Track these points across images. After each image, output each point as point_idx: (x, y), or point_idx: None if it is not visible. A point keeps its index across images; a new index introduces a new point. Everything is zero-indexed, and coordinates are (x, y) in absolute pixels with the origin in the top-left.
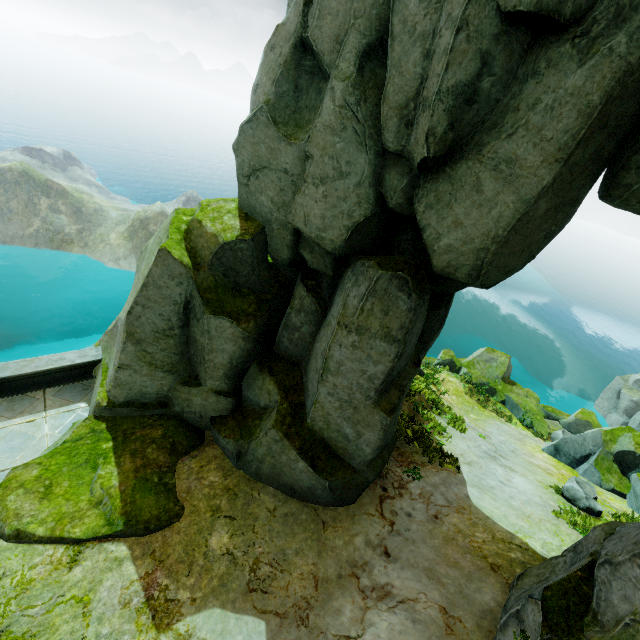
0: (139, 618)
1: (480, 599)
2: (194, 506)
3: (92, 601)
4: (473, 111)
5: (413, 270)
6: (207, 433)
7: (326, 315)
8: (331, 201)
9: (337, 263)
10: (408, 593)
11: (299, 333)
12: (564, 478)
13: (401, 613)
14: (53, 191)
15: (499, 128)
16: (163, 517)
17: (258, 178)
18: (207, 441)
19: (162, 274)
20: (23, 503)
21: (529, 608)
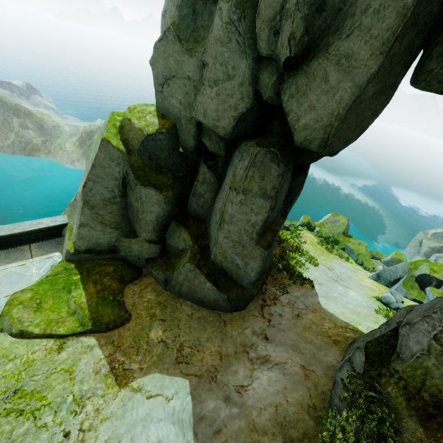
0: (107, 380)
1: (326, 360)
2: (138, 314)
3: (75, 371)
4: (322, 18)
5: (281, 147)
6: (144, 270)
7: (221, 185)
8: (222, 98)
9: (228, 146)
10: (280, 359)
11: (203, 198)
12: (382, 293)
13: (276, 371)
14: (21, 113)
15: (341, 31)
16: (118, 320)
17: (169, 85)
18: (144, 274)
19: (105, 157)
20: (23, 314)
21: (357, 354)
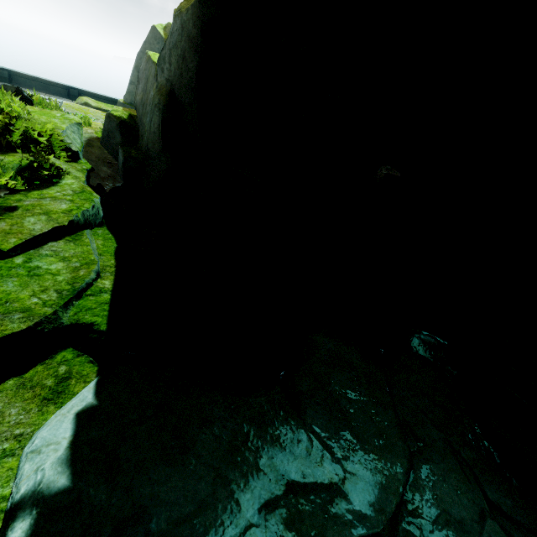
0: None
1: None
2: None
3: None
4: None
5: None
6: None
7: None
8: None
9: None
10: None
11: None
12: None
13: None
14: None
15: None
16: None
17: None
18: None
19: (152, 37)
20: (89, 100)
21: None
